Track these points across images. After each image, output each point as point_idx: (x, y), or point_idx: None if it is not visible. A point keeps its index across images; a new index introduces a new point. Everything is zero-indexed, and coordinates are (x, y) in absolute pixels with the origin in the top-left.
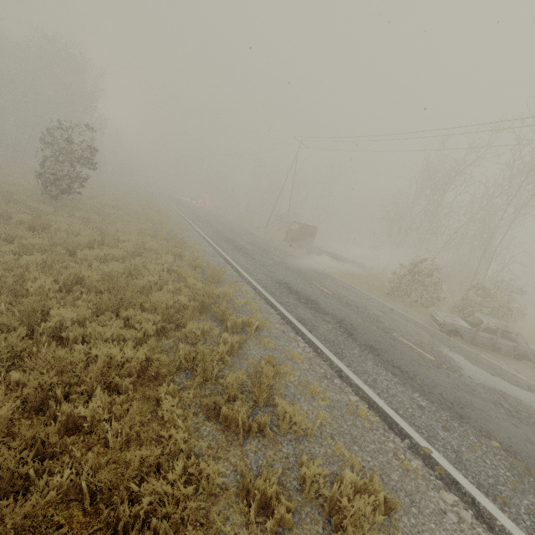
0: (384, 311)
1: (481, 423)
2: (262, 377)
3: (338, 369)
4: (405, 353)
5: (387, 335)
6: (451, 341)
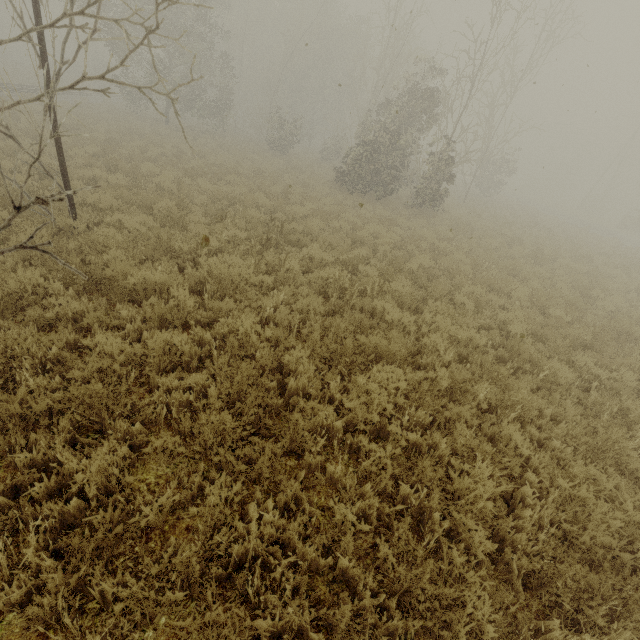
0: None
1: None
2: None
3: None
4: None
5: None
6: None
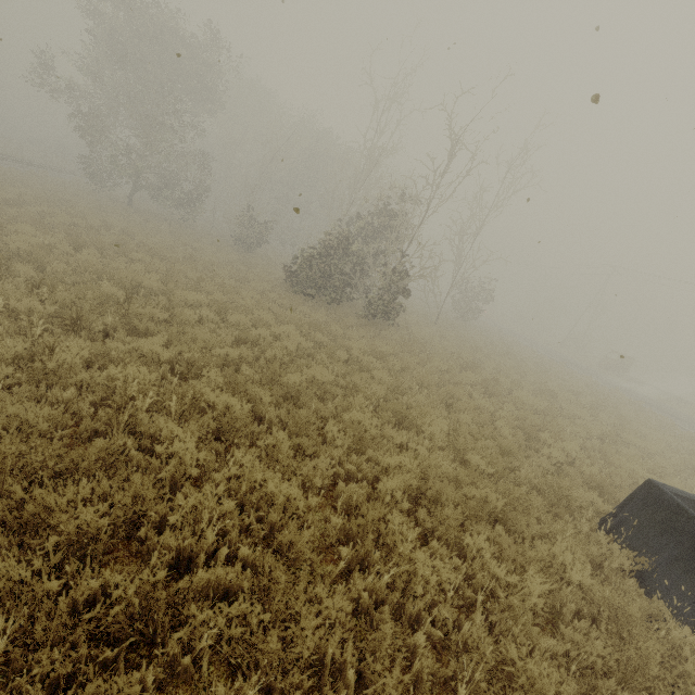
0: None
1: None
2: None
3: None
4: None
5: None
6: None
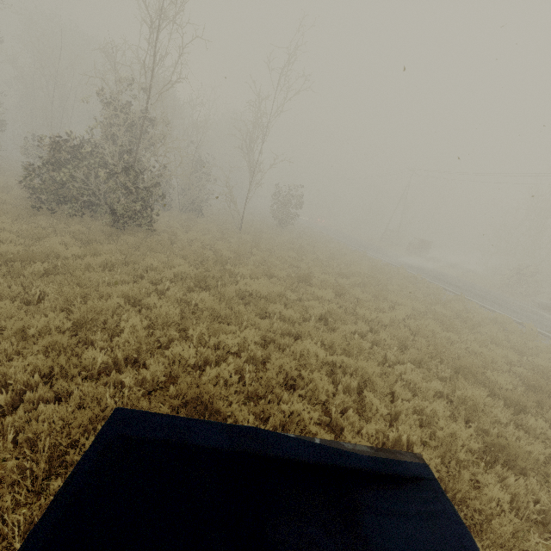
0: (499, 295)
1: (549, 325)
2: (461, 297)
3: (482, 305)
4: (514, 307)
5: (502, 301)
6: (544, 311)
